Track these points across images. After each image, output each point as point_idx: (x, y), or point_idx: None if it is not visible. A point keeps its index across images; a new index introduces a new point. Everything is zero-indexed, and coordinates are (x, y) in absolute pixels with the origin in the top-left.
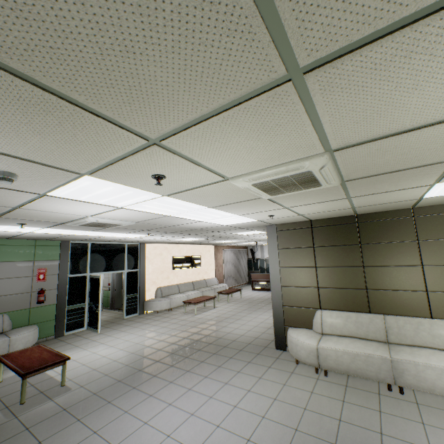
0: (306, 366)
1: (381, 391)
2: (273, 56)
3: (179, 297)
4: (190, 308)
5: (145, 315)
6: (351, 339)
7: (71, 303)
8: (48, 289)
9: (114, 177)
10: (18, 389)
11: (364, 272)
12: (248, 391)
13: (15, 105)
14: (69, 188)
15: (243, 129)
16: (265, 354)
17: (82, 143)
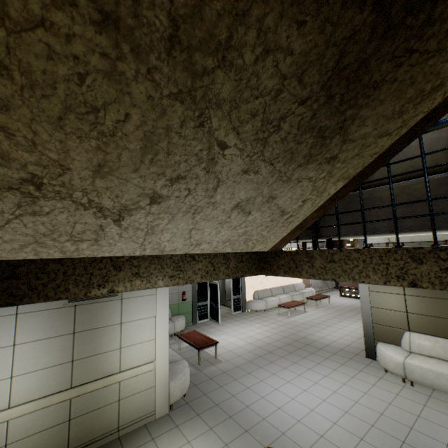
0: (394, 375)
1: None
2: None
3: (272, 300)
4: (282, 310)
5: (247, 313)
6: (437, 360)
7: (199, 301)
8: (187, 291)
9: None
10: (192, 355)
11: None
12: (343, 384)
13: None
14: None
15: None
16: (356, 360)
17: None
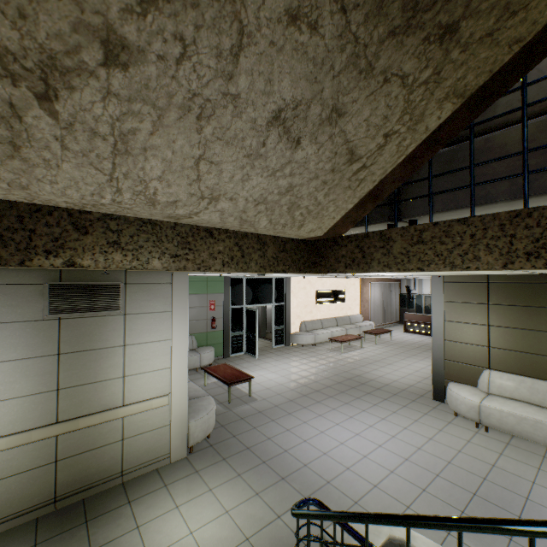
0: (466, 420)
1: None
2: None
3: (323, 333)
4: (334, 345)
5: (291, 347)
6: (521, 403)
7: (233, 331)
8: (217, 318)
9: None
10: (220, 393)
11: None
12: (404, 428)
13: None
14: None
15: None
16: (420, 402)
17: None
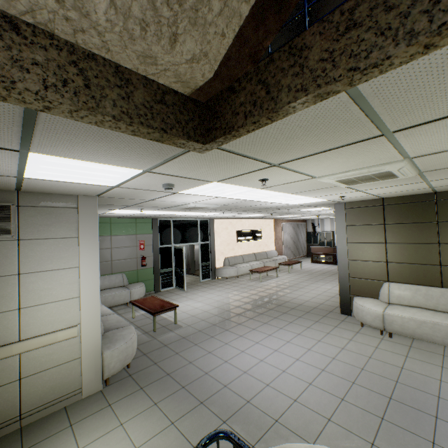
0: (371, 329)
1: (446, 354)
2: (374, 130)
3: (244, 266)
4: (254, 276)
5: (217, 280)
6: (418, 309)
7: (163, 267)
8: (147, 256)
9: (232, 182)
10: (147, 323)
11: (439, 250)
12: (318, 341)
13: (211, 159)
14: (197, 189)
15: (341, 155)
16: (330, 316)
17: (229, 169)
